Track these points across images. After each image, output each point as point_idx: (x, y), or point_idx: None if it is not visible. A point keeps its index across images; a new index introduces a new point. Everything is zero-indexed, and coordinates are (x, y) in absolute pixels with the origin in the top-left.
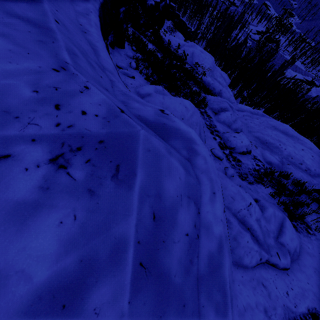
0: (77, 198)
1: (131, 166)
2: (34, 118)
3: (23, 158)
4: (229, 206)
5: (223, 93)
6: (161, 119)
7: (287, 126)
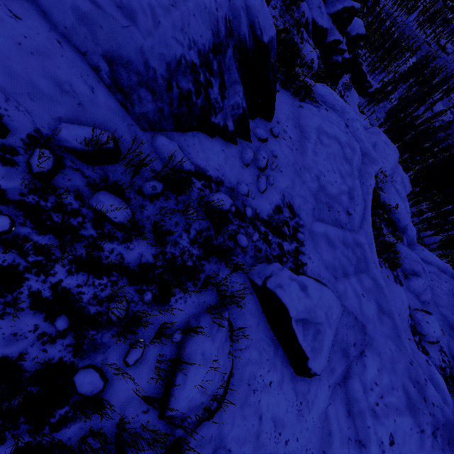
0: (440, 452)
1: (452, 439)
2: (422, 409)
3: (426, 431)
4: None
5: (409, 229)
6: (430, 373)
7: None
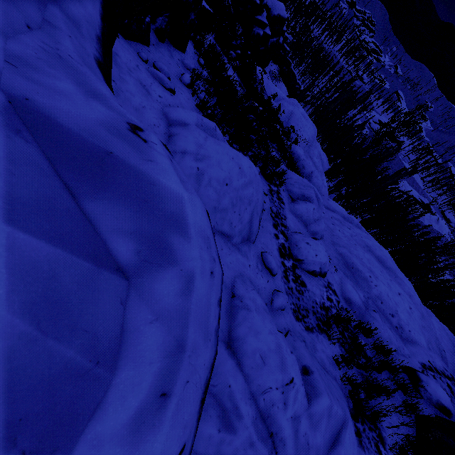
0: None
1: None
2: None
3: None
4: (251, 374)
5: (314, 177)
6: (109, 139)
7: (386, 252)
